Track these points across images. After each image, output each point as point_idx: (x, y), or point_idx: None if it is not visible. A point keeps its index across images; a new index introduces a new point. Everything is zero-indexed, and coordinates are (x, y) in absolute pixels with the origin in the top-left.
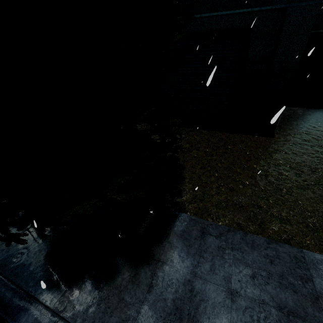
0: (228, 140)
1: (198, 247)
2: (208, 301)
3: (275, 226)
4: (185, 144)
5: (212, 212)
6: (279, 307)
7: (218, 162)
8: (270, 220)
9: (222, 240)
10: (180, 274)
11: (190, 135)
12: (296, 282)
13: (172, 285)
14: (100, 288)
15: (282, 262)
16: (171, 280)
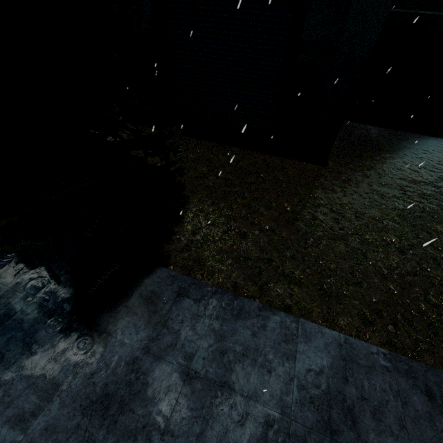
0: (265, 165)
1: (165, 314)
2: (153, 385)
3: (280, 287)
4: (202, 166)
5: (205, 266)
6: (242, 390)
7: (239, 196)
8: (278, 280)
9: (201, 305)
10: (127, 350)
11: (213, 153)
12: (275, 360)
13: (111, 364)
14: (4, 370)
15: (268, 335)
16: (112, 358)
